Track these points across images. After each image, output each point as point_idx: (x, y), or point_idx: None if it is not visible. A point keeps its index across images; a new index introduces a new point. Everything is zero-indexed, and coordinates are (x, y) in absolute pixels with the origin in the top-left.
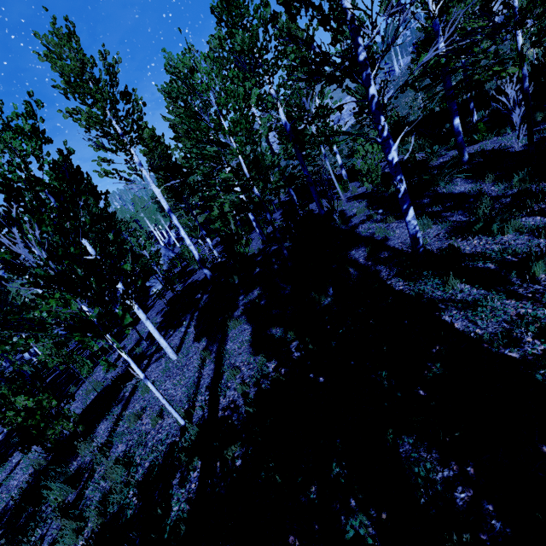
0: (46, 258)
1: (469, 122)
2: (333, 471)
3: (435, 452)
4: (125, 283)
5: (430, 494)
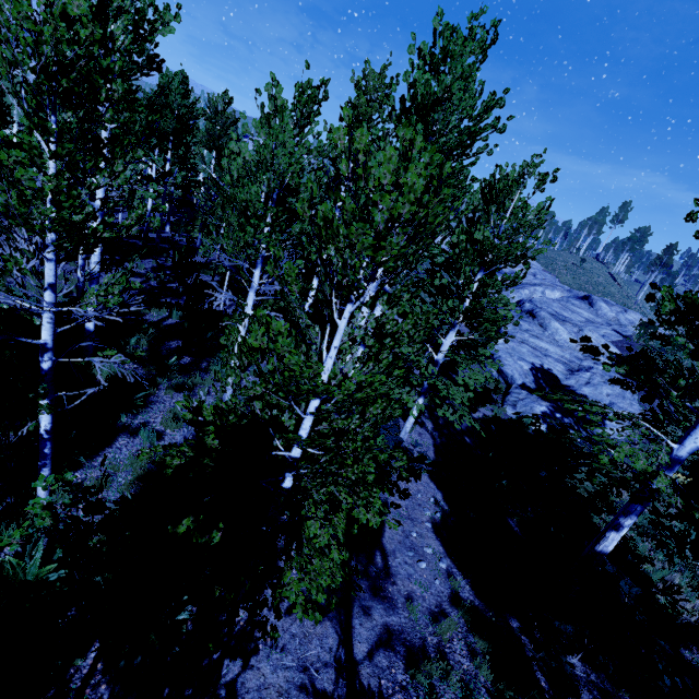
0: None
1: None
2: None
3: None
4: None
5: None
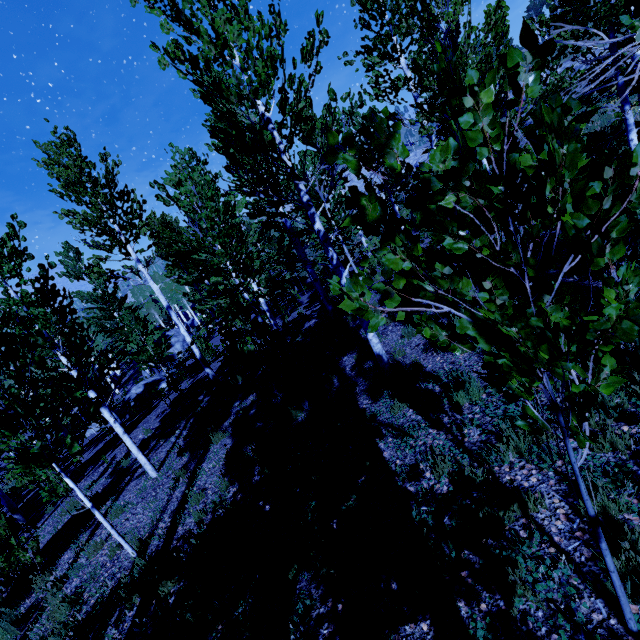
0: None
1: None
2: (239, 608)
3: (322, 588)
4: (70, 415)
5: (302, 631)
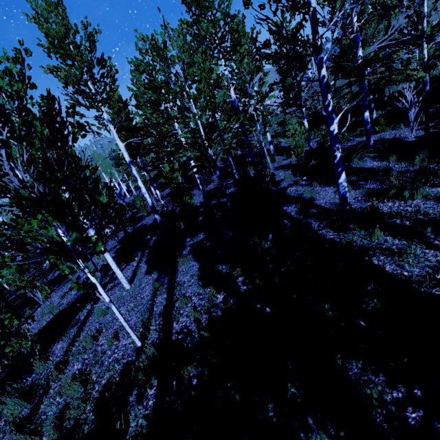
0: (34, 179)
1: (369, 118)
2: (288, 391)
3: (382, 375)
4: (103, 212)
5: (383, 413)
